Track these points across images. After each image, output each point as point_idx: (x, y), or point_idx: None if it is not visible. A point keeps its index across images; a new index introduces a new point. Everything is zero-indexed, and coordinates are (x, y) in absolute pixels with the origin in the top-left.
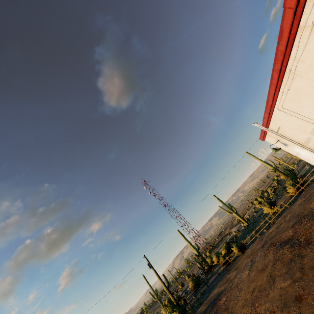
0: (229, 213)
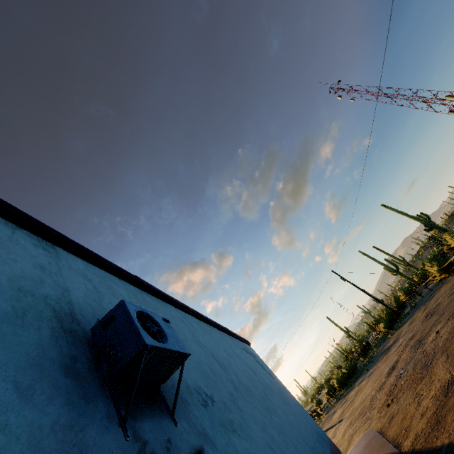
0: None
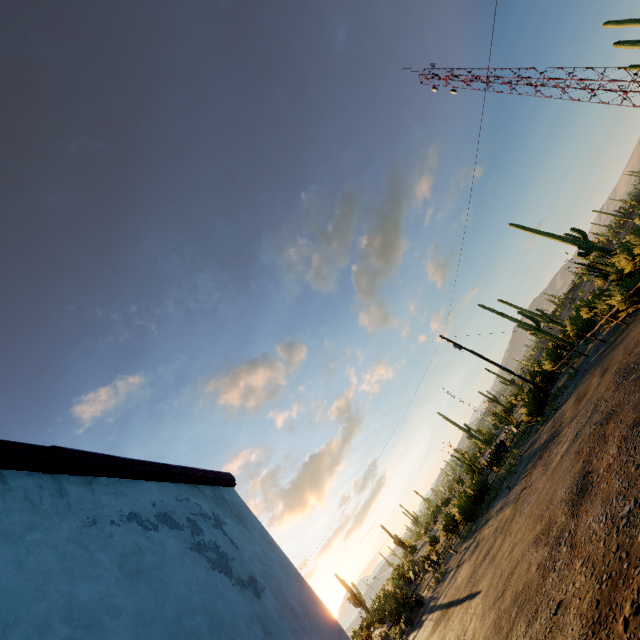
0: None
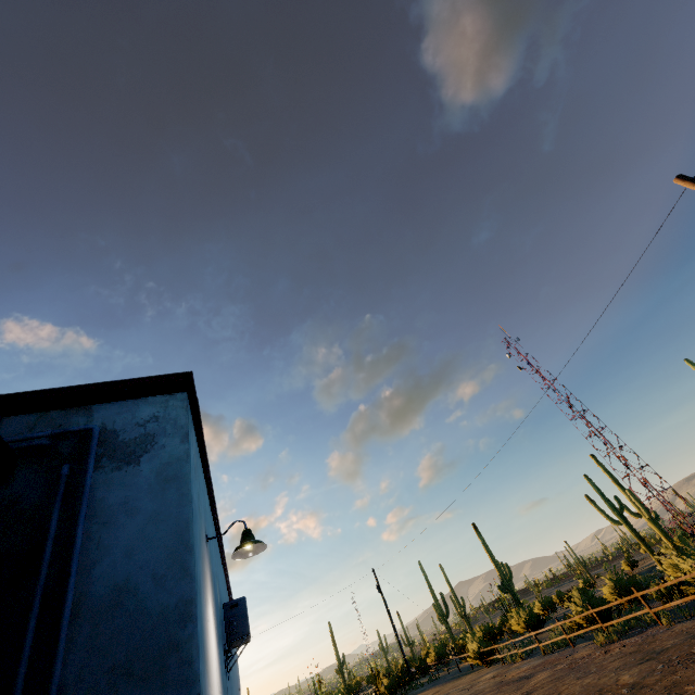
0: (611, 521)
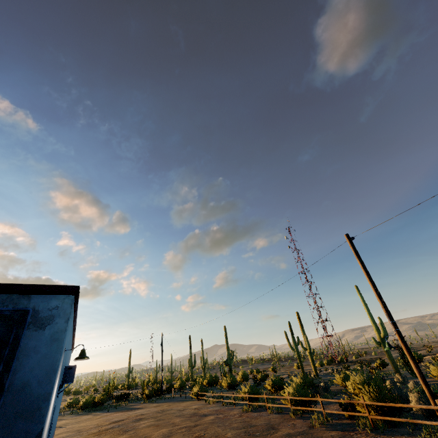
0: (291, 348)
